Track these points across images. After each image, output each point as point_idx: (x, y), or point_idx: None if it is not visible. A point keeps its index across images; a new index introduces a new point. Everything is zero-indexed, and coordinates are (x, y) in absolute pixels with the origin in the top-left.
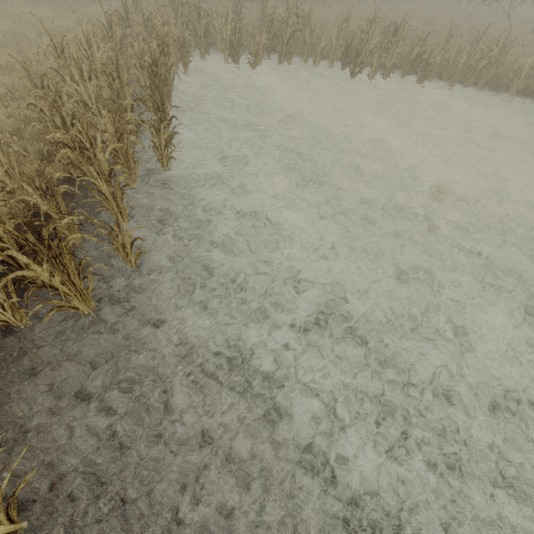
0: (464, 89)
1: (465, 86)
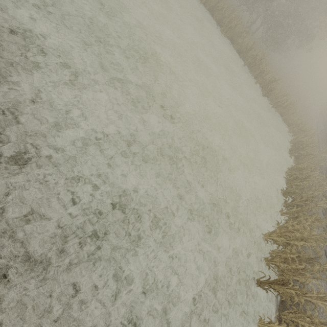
0: (200, 4)
1: (201, 3)
